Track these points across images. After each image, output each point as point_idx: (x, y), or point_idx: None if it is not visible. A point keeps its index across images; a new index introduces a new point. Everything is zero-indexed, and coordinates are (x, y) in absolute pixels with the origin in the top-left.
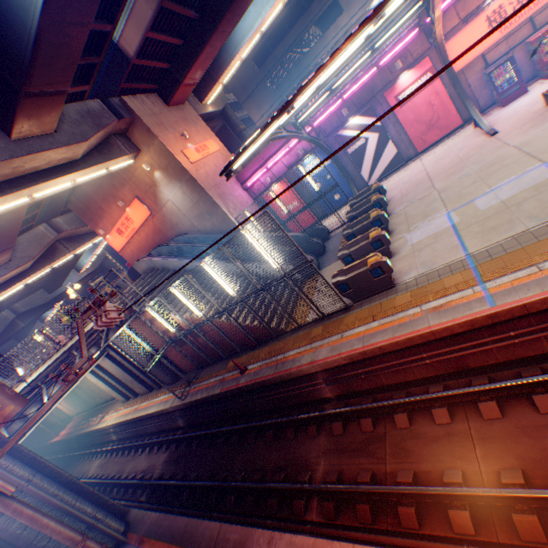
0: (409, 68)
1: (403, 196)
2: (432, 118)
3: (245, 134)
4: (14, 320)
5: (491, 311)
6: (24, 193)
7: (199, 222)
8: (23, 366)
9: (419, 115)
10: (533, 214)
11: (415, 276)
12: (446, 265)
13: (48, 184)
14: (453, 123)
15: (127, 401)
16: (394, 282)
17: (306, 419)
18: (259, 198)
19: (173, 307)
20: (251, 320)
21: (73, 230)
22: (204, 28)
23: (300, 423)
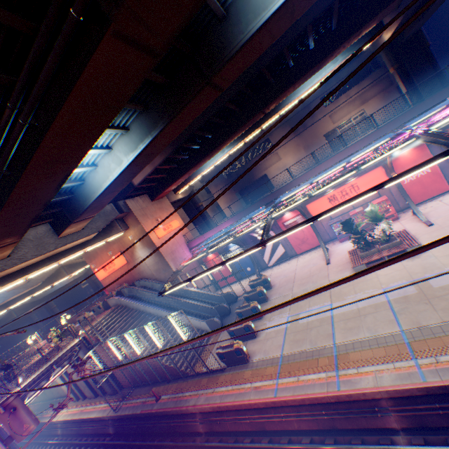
0: (290, 210)
1: (279, 287)
2: (304, 237)
3: (201, 208)
4: (11, 311)
5: (273, 399)
6: (56, 262)
7: (157, 273)
8: (22, 375)
9: (297, 234)
10: (312, 339)
11: (258, 358)
12: (272, 357)
13: (70, 256)
14: (316, 242)
15: (77, 400)
16: (249, 358)
17: (184, 445)
18: (196, 267)
19: (124, 344)
20: (169, 363)
21: (74, 260)
22: (179, 171)
23: (180, 447)
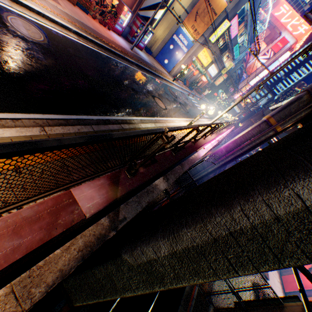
0: None
1: None
2: None
3: None
4: None
5: None
6: None
7: None
8: None
9: None
10: None
11: None
12: None
13: None
14: None
15: None
16: None
17: None
18: None
19: None
20: None
21: None
22: None
23: None
